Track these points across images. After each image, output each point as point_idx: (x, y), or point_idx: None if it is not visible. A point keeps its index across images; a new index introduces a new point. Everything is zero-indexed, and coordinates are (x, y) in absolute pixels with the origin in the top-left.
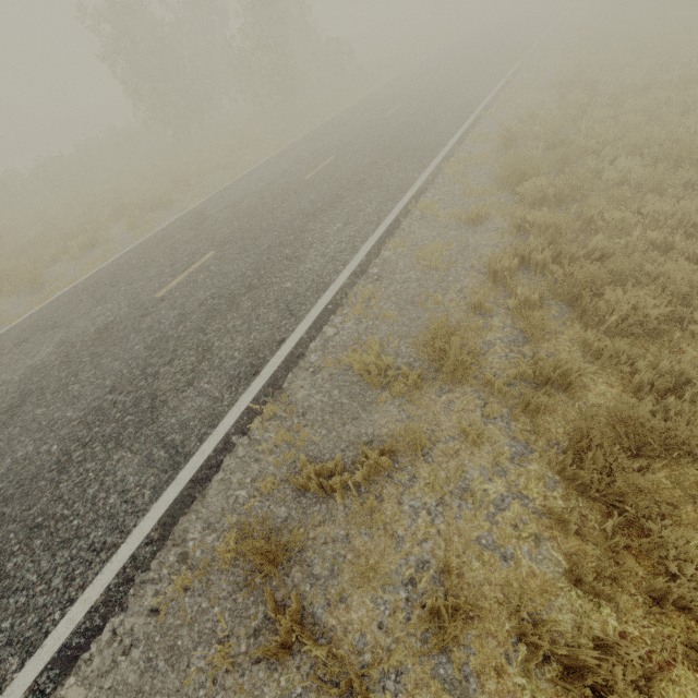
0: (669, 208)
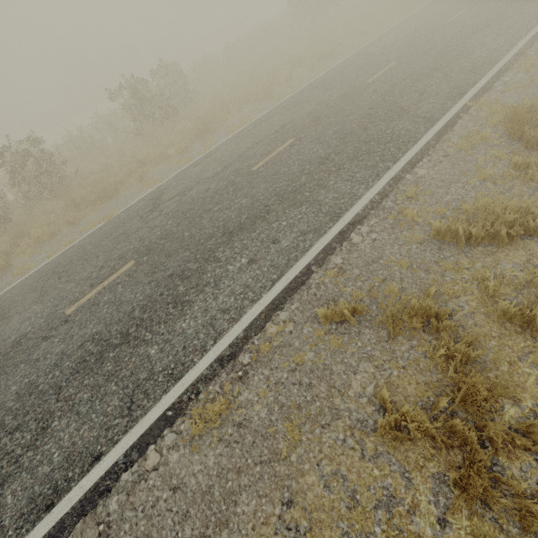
0: None
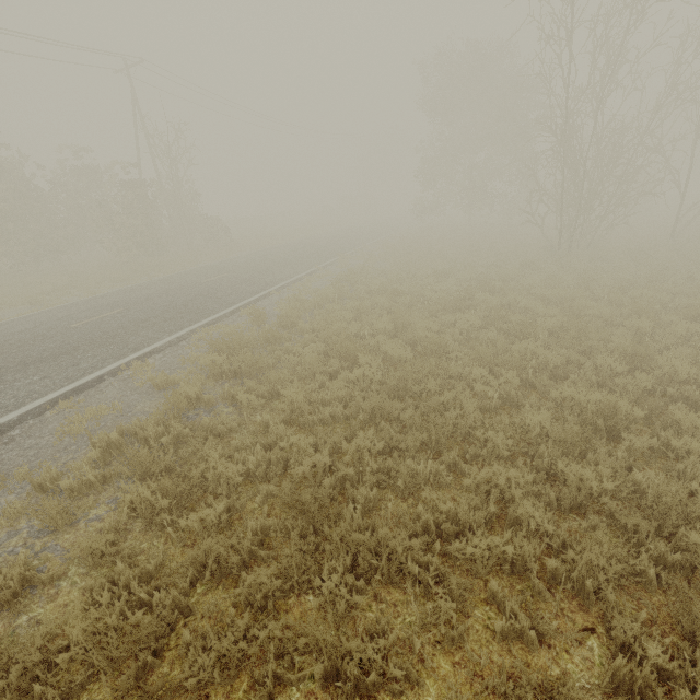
0: (287, 393)
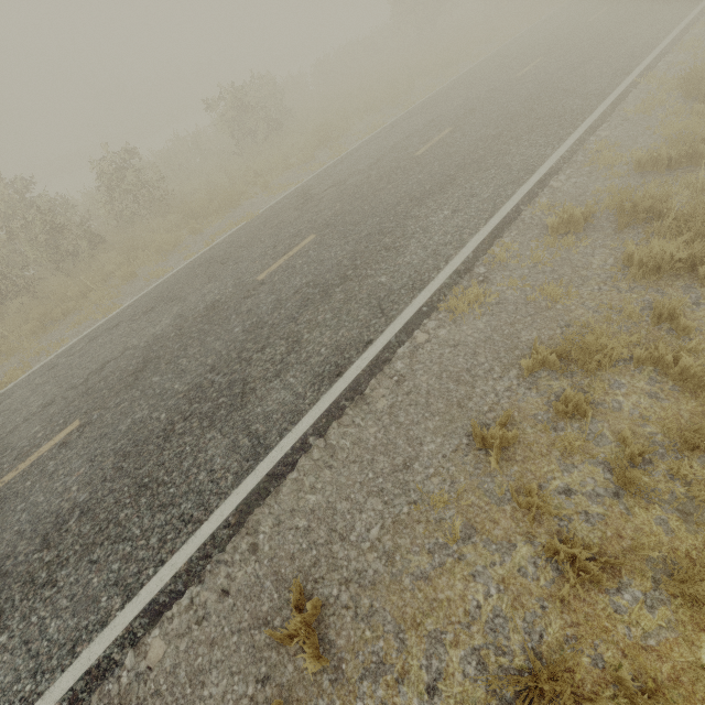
0: None
